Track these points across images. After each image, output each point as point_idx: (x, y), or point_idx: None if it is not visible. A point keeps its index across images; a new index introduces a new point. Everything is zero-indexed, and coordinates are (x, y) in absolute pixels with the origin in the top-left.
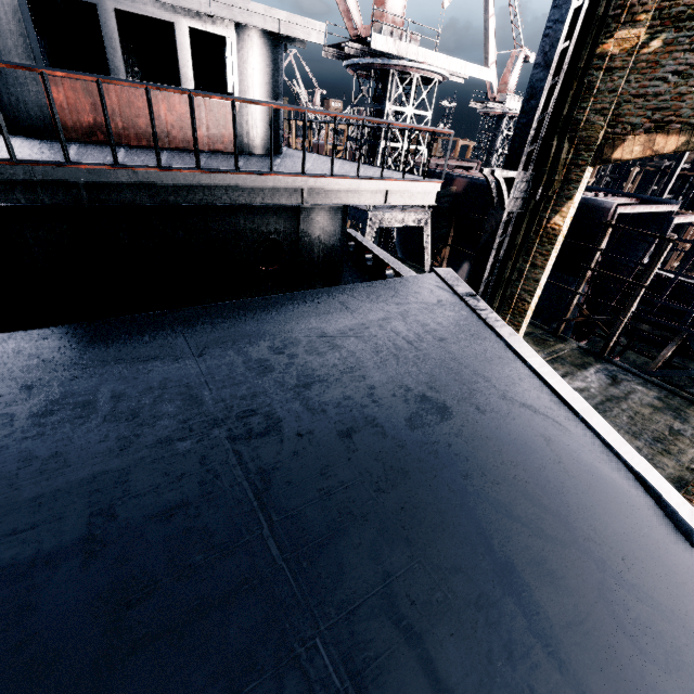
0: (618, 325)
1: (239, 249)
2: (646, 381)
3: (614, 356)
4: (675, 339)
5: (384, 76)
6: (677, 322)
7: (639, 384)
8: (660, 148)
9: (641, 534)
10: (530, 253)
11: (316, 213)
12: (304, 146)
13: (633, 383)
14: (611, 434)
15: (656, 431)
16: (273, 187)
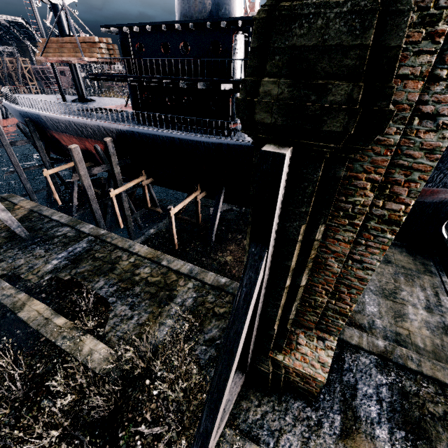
0: None
1: None
2: None
3: None
4: None
5: None
6: None
7: None
8: None
9: None
10: None
11: None
12: None
13: None
14: None
15: None
16: None
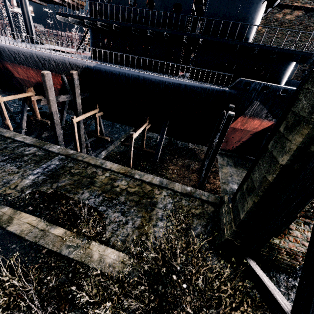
0: None
1: None
2: None
3: None
4: None
5: None
6: None
7: None
8: None
9: None
10: None
11: None
12: None
13: None
14: None
15: None
16: None
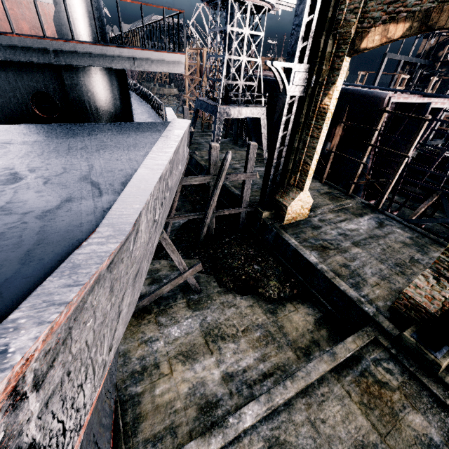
0: (388, 186)
1: (16, 99)
2: (406, 226)
3: (393, 211)
4: (431, 197)
5: (226, 5)
6: (445, 188)
7: (399, 228)
8: (392, 34)
9: (29, 254)
10: (310, 127)
11: (78, 74)
12: (37, 13)
13: (395, 227)
14: (134, 200)
15: (399, 259)
16: (23, 47)
